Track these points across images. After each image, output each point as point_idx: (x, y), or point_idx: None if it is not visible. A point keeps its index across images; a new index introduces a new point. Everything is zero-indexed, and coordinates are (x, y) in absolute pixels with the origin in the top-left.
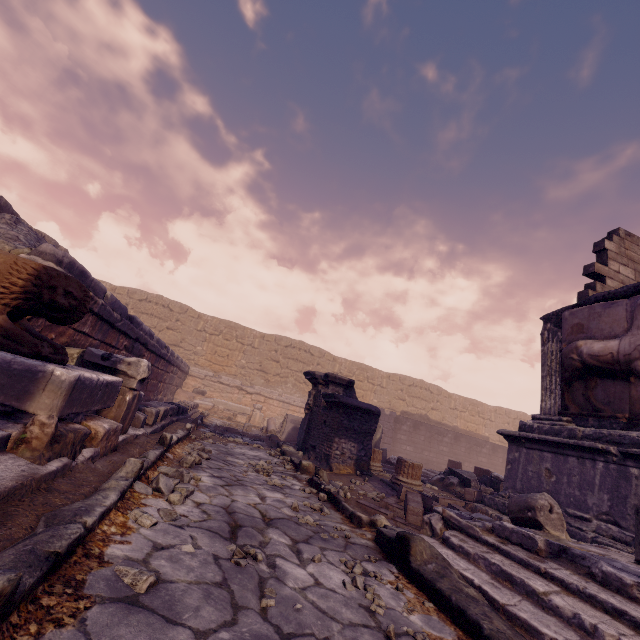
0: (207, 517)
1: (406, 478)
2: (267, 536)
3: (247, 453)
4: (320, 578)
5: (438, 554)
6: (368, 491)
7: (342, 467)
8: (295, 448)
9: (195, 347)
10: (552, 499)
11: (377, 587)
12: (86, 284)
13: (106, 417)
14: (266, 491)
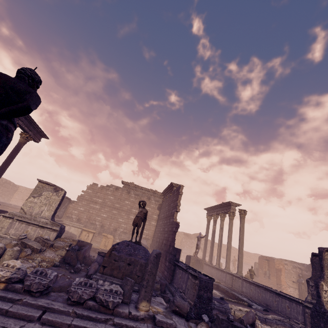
0: None
1: None
2: None
3: None
4: None
5: None
6: None
7: None
8: None
9: None
10: None
11: None
12: None
13: None
14: None
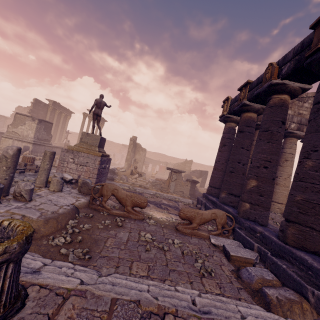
0: None
1: None
2: None
3: None
4: None
5: None
6: None
7: None
8: None
9: None
10: None
11: None
12: None
13: None
14: None
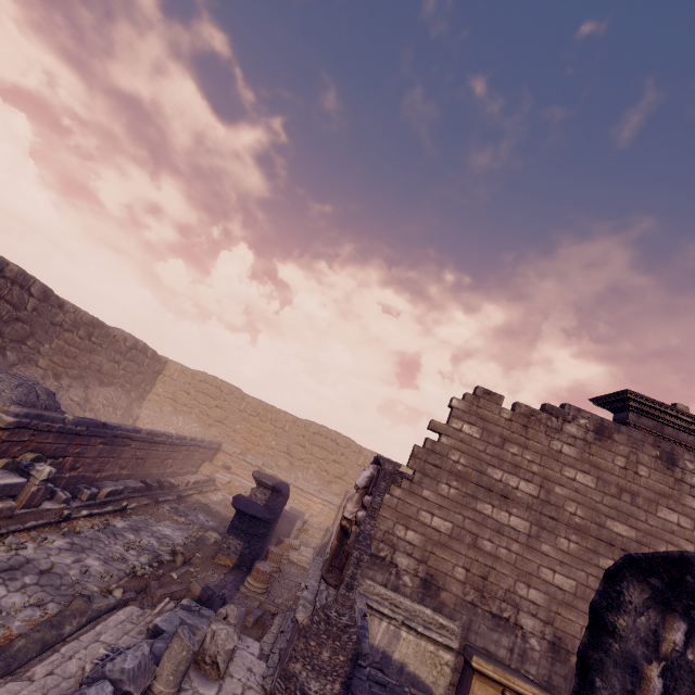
0: (6, 561)
1: (251, 579)
2: (24, 577)
3: (162, 531)
4: (7, 597)
5: (82, 609)
6: (205, 580)
7: (224, 558)
8: (221, 535)
9: (235, 425)
10: (235, 611)
11: (30, 610)
12: (44, 419)
13: (19, 498)
14: (92, 559)
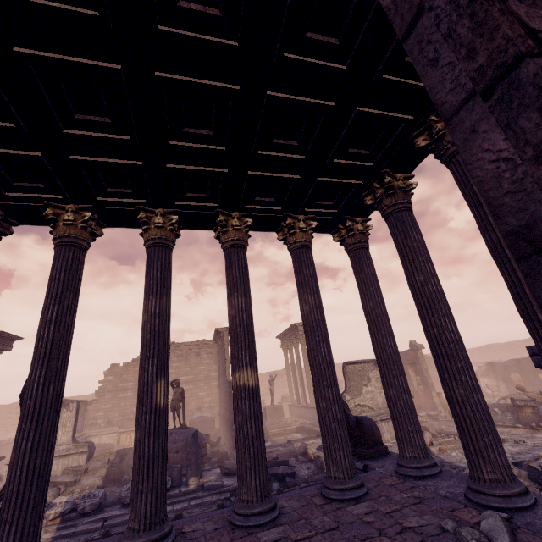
0: None
1: None
2: None
3: None
4: None
5: None
6: None
7: None
8: None
9: None
10: None
11: None
12: None
13: None
14: None
